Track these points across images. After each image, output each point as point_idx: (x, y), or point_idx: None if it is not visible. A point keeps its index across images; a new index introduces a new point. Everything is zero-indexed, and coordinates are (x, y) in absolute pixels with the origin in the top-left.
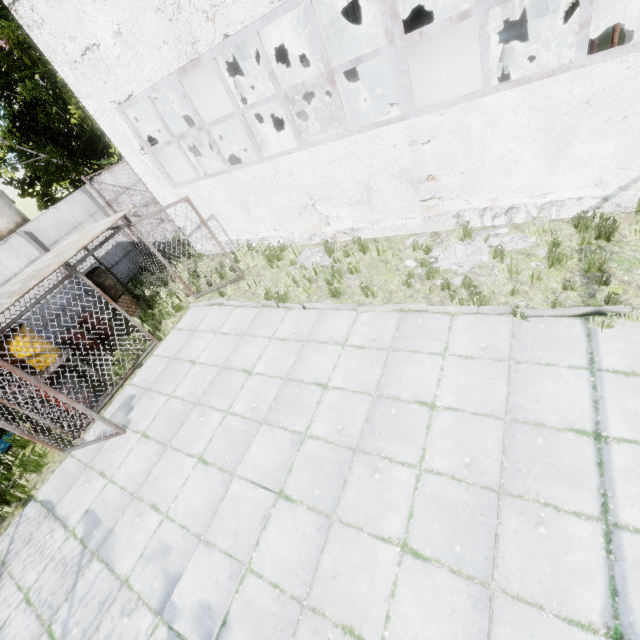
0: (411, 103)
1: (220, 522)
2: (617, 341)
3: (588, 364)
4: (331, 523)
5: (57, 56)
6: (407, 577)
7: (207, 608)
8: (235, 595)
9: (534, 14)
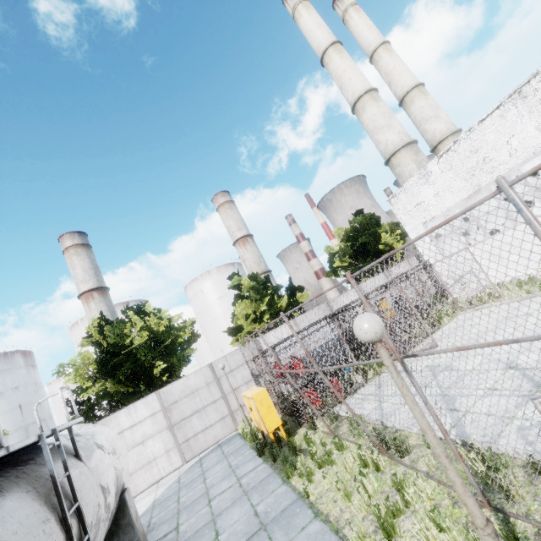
0: None
1: (537, 345)
2: None
3: None
4: None
5: (400, 212)
6: None
7: None
8: None
9: None
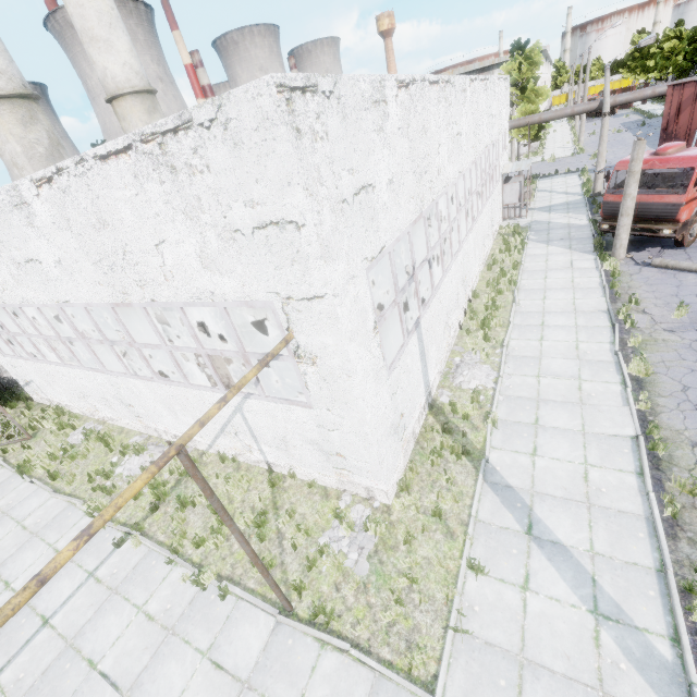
0: (103, 367)
1: None
2: (119, 556)
3: (93, 570)
4: None
5: None
6: None
7: None
8: None
9: None
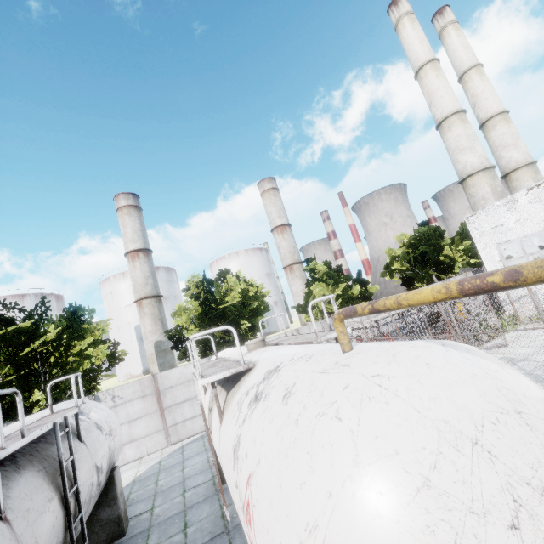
0: None
1: None
2: None
3: None
4: None
5: (475, 230)
6: None
7: None
8: None
9: None
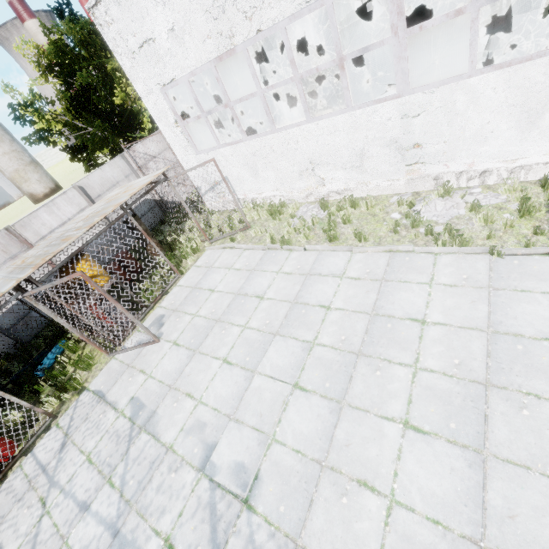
0: (406, 84)
1: (246, 406)
2: None
3: None
4: (341, 407)
5: (119, 48)
6: (410, 446)
7: (241, 466)
8: (264, 458)
9: (505, 17)
